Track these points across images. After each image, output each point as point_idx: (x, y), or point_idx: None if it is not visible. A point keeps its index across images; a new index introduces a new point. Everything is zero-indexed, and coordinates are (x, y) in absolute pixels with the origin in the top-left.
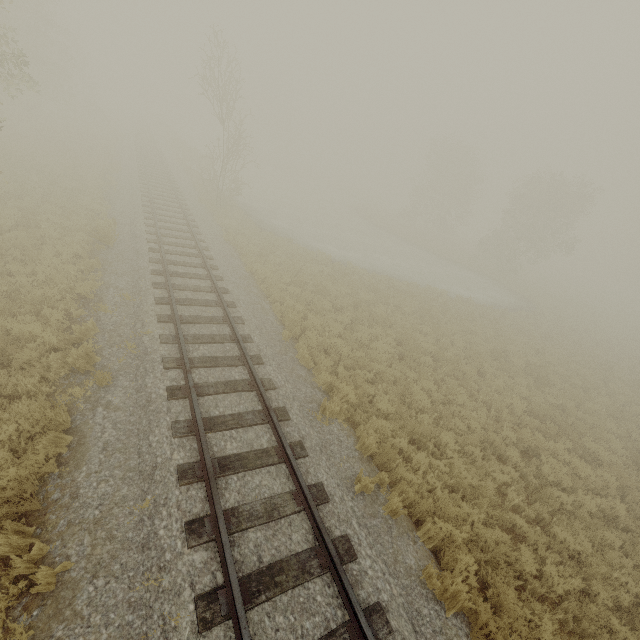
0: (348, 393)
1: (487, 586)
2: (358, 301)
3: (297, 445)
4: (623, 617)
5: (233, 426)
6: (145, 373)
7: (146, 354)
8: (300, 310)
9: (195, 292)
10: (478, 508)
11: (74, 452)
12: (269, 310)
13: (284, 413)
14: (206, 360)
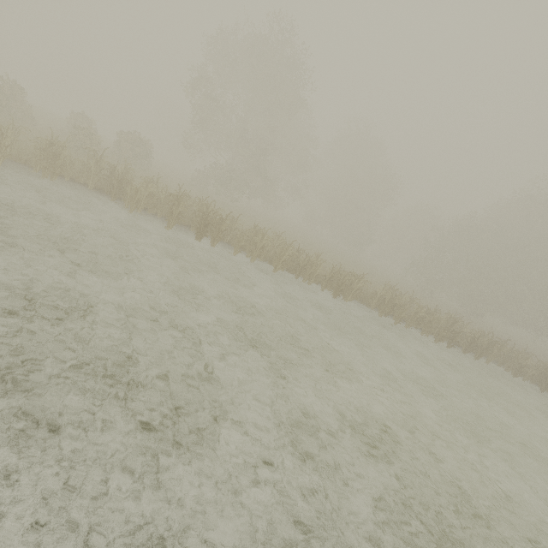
0: None
1: None
2: None
3: None
4: None
5: None
6: None
7: None
8: None
9: None
10: None
11: None
12: None
13: None
14: None
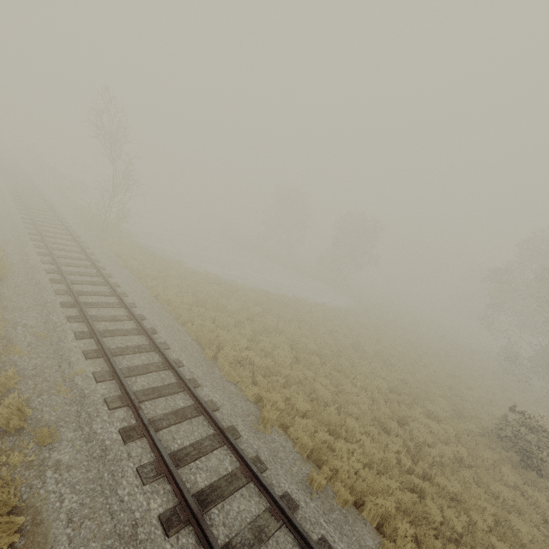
0: (277, 400)
1: (415, 544)
2: (252, 314)
3: (256, 460)
4: (495, 535)
5: (197, 456)
6: (90, 419)
7: (84, 397)
8: (210, 328)
9: (113, 322)
10: (391, 478)
11: (31, 536)
12: (184, 331)
13: (235, 431)
14: (148, 392)
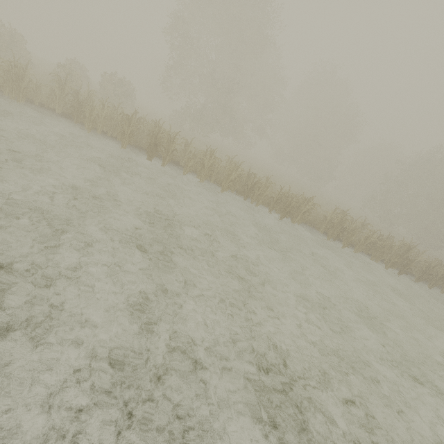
0: None
1: None
2: None
3: None
4: None
5: None
6: None
7: None
8: None
9: None
10: None
11: None
12: None
13: None
14: None
